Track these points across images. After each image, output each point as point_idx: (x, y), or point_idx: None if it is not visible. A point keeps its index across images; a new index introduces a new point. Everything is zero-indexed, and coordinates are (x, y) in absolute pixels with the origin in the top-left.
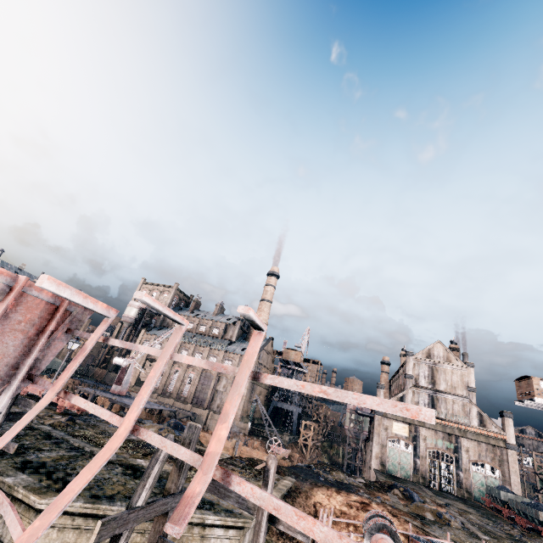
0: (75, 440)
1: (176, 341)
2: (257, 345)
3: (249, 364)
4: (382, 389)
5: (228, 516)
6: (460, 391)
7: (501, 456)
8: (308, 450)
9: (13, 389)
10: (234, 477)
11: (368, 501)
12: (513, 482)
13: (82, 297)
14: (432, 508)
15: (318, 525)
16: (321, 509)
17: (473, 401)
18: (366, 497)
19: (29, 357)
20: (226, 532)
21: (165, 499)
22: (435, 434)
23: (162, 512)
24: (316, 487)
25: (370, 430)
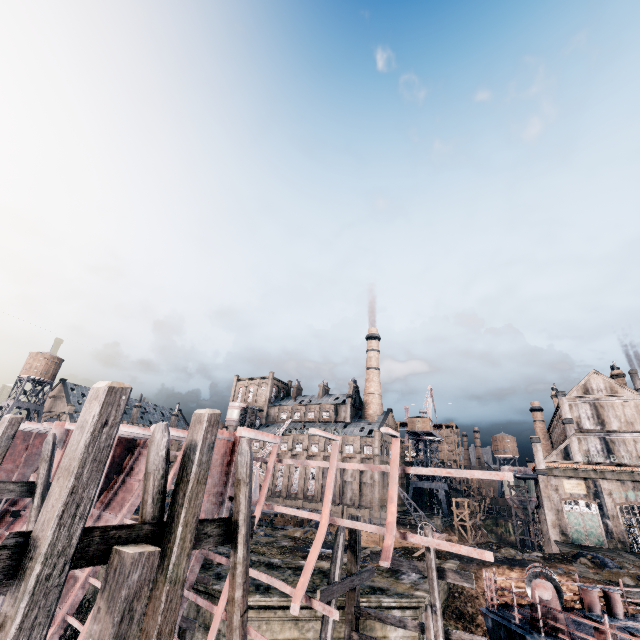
0: None
1: (336, 454)
2: (397, 448)
3: (396, 462)
4: (538, 444)
5: (401, 597)
6: (639, 426)
7: None
8: (468, 531)
9: (225, 510)
10: (408, 534)
11: None
12: None
13: (261, 434)
14: (630, 572)
15: (462, 547)
16: (483, 570)
17: None
18: None
19: (227, 484)
20: (403, 613)
21: (351, 577)
22: (622, 486)
23: (352, 588)
24: (485, 567)
25: (538, 495)
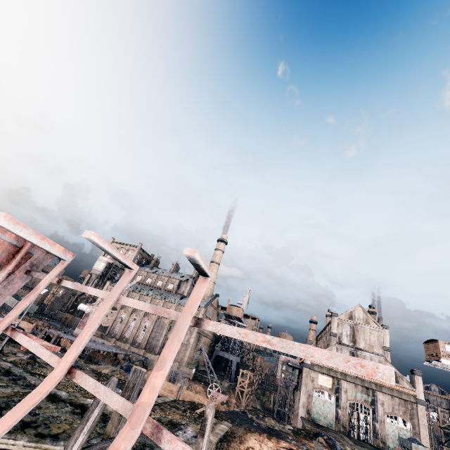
0: (32, 378)
1: (123, 284)
2: (201, 291)
3: (192, 309)
4: (310, 345)
5: None
6: (377, 350)
7: (411, 410)
8: (244, 396)
9: None
10: (165, 433)
11: (296, 447)
12: (422, 435)
13: (39, 238)
14: None
15: None
16: None
17: (388, 359)
18: (294, 444)
19: None
20: None
21: (103, 443)
22: (355, 387)
23: None
24: (250, 432)
25: (298, 381)
